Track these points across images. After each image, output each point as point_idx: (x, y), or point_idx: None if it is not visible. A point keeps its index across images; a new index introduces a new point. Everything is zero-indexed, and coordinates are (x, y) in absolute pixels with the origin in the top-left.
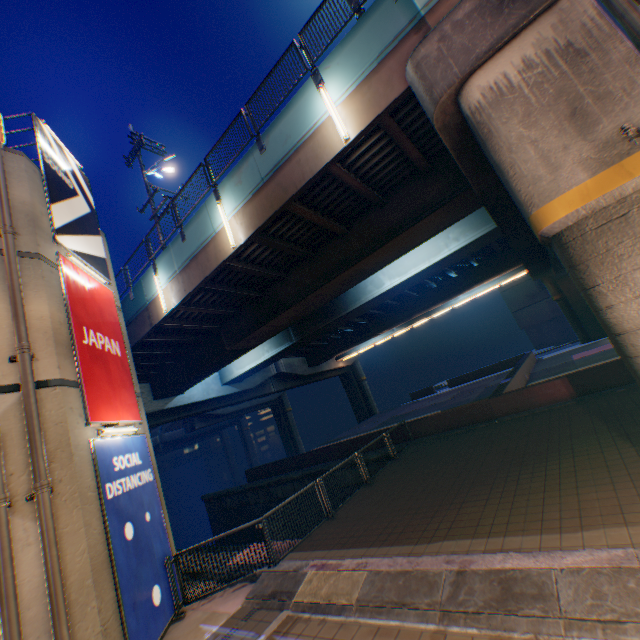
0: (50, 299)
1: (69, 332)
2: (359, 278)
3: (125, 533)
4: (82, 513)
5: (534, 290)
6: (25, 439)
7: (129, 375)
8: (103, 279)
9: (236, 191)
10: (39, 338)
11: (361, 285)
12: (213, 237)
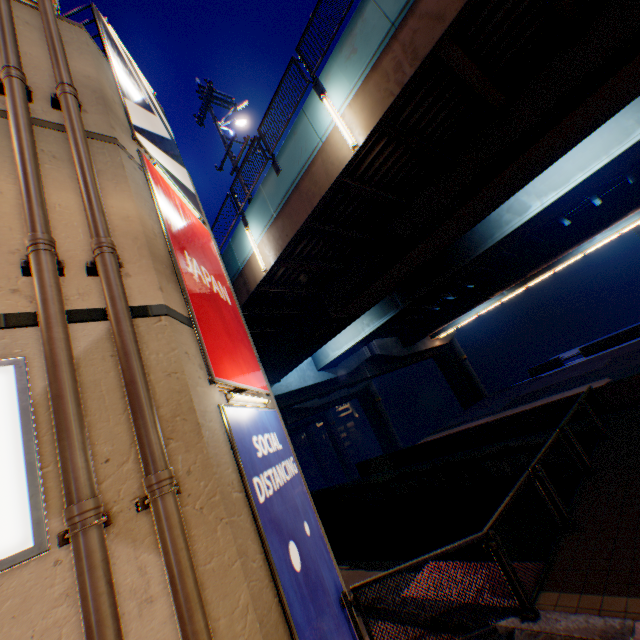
0: (135, 197)
1: (166, 250)
2: (516, 185)
3: (290, 562)
4: (230, 533)
5: None
6: (121, 399)
7: (244, 331)
8: (196, 212)
9: (348, 68)
10: (126, 245)
11: (492, 217)
12: (318, 150)
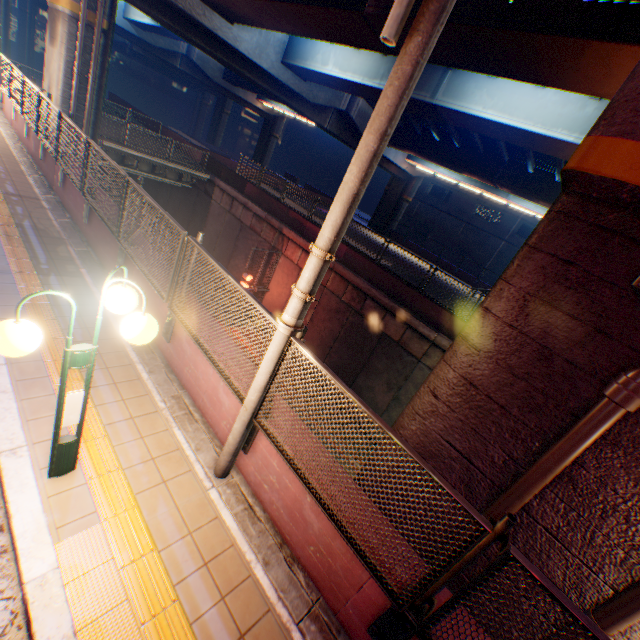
0: None
1: None
2: None
3: None
4: None
5: (423, 190)
6: None
7: None
8: None
9: None
10: None
11: None
12: None
